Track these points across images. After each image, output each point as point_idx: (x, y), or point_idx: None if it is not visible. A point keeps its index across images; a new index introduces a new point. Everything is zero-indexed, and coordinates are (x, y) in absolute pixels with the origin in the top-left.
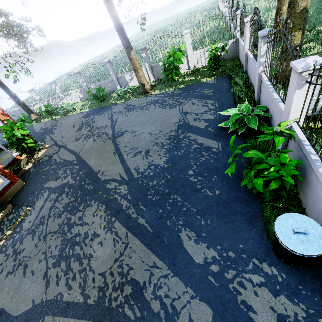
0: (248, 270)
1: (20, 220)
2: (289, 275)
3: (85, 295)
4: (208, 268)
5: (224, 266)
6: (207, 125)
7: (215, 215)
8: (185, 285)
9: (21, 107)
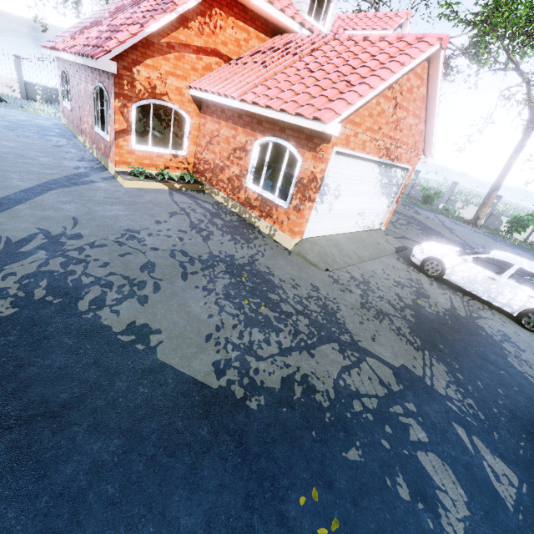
0: None
1: None
2: None
3: None
4: None
5: None
6: None
7: None
8: None
9: None
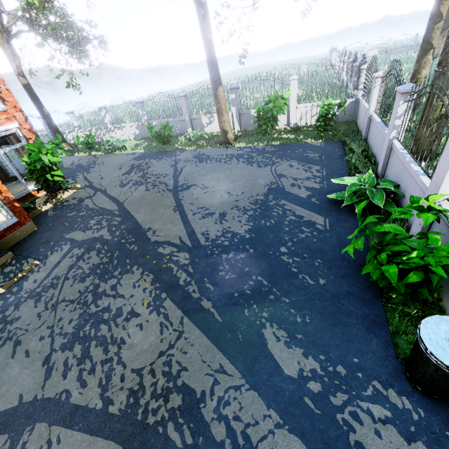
0: (367, 397)
1: (21, 276)
2: (429, 413)
3: (107, 398)
4: (304, 385)
5: (329, 386)
6: (309, 194)
7: (318, 311)
8: (268, 406)
9: (52, 132)
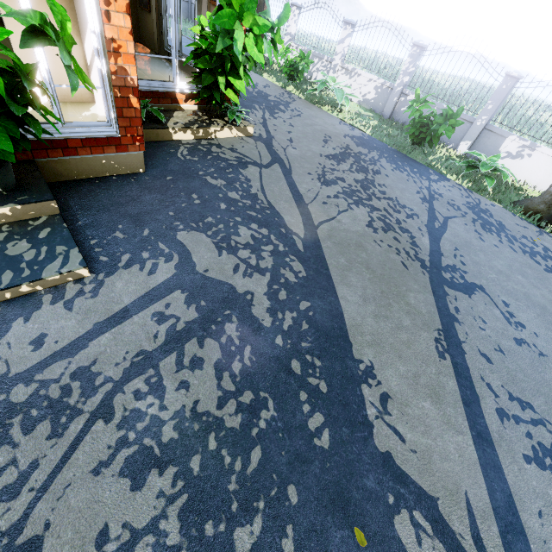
0: None
1: (27, 290)
2: None
3: None
4: None
5: None
6: None
7: None
8: None
9: None
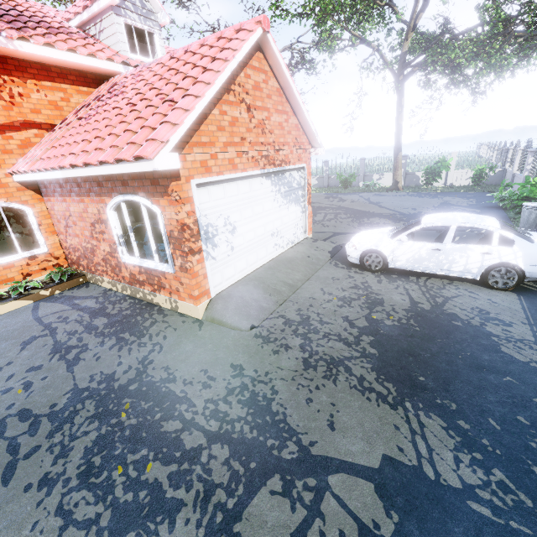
0: None
1: None
2: None
3: None
4: None
5: None
6: (469, 205)
7: None
8: None
9: None
